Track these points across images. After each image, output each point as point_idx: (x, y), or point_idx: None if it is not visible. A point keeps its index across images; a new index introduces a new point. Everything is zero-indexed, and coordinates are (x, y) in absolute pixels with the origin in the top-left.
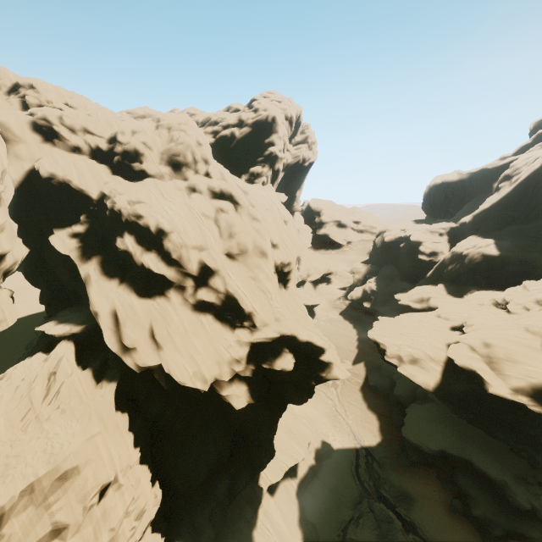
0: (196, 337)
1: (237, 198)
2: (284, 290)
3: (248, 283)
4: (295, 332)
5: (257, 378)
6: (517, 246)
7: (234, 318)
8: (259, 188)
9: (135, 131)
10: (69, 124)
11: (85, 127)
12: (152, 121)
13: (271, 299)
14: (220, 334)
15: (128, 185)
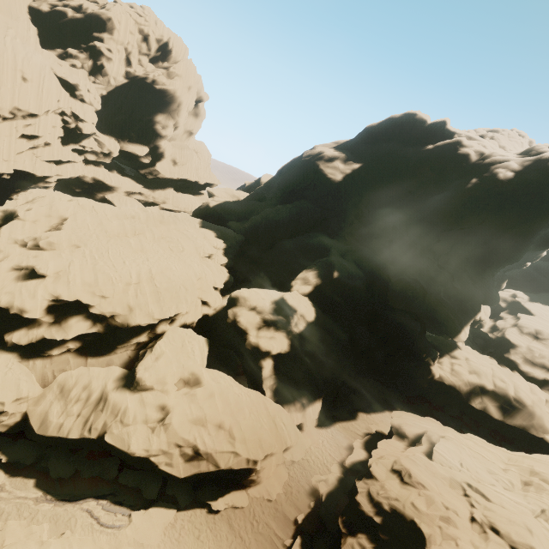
0: None
1: None
2: None
3: None
4: None
5: None
6: (233, 210)
7: None
8: (60, 63)
9: None
10: None
11: None
12: None
13: None
14: None
15: None
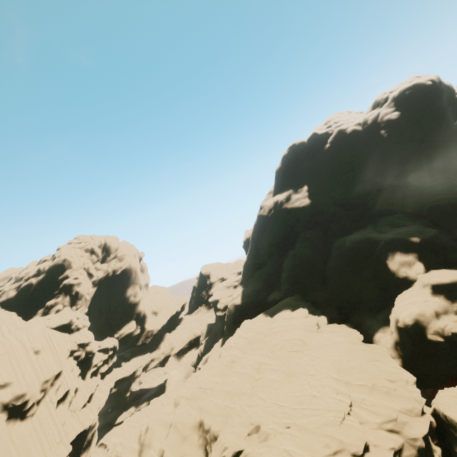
0: None
1: None
2: (20, 422)
3: None
4: None
5: None
6: (255, 290)
7: None
8: (48, 318)
9: None
10: None
11: None
12: None
13: None
14: None
15: None
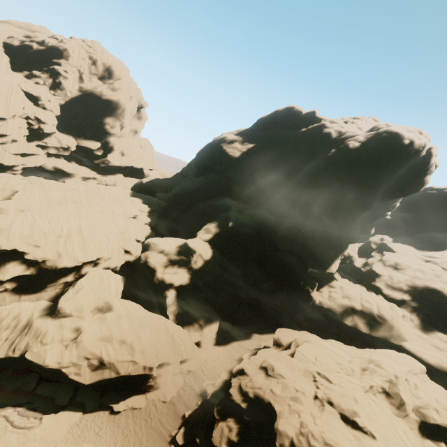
0: None
1: None
2: None
3: None
4: None
5: None
6: (161, 184)
7: None
8: (26, 81)
9: None
10: None
11: None
12: None
13: None
14: None
15: None
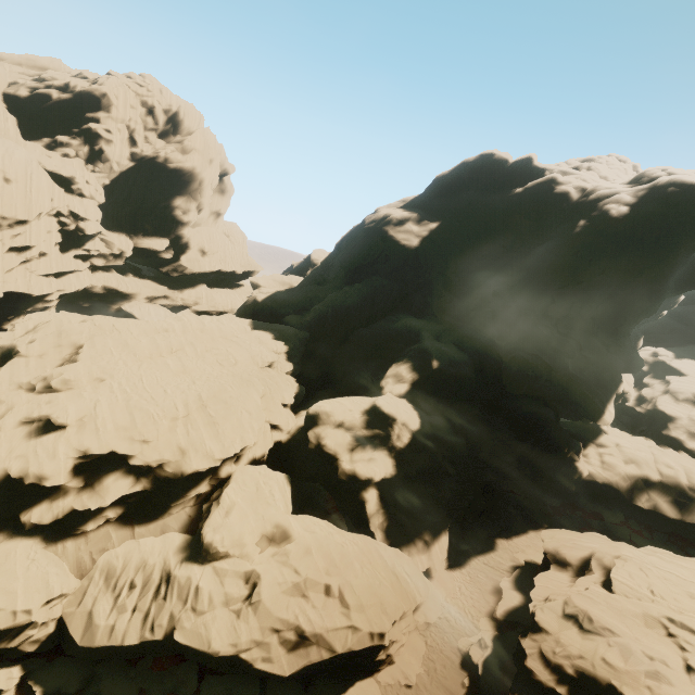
0: None
1: None
2: None
3: None
4: None
5: None
6: (287, 301)
7: None
8: (49, 155)
9: None
10: None
11: None
12: None
13: None
14: None
15: None
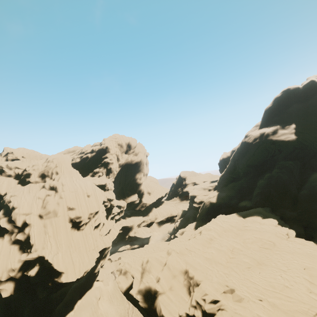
0: (3, 257)
1: (58, 189)
2: (77, 231)
3: (40, 229)
4: (44, 254)
5: (22, 280)
6: (228, 196)
7: (26, 247)
8: (94, 179)
9: (34, 165)
10: (10, 166)
11: (16, 166)
12: (45, 159)
13: (49, 237)
14: (14, 256)
15: (19, 188)
